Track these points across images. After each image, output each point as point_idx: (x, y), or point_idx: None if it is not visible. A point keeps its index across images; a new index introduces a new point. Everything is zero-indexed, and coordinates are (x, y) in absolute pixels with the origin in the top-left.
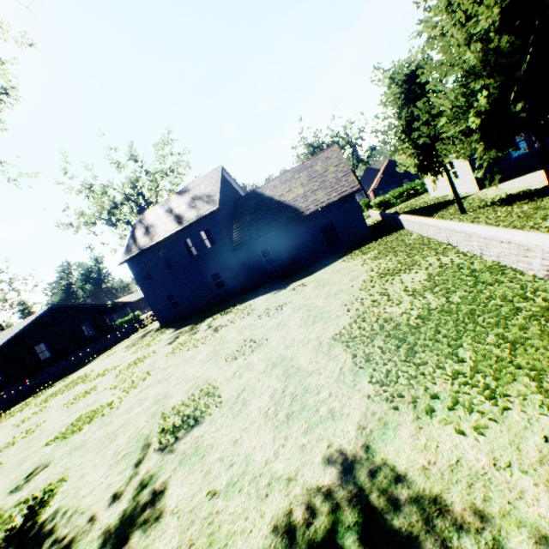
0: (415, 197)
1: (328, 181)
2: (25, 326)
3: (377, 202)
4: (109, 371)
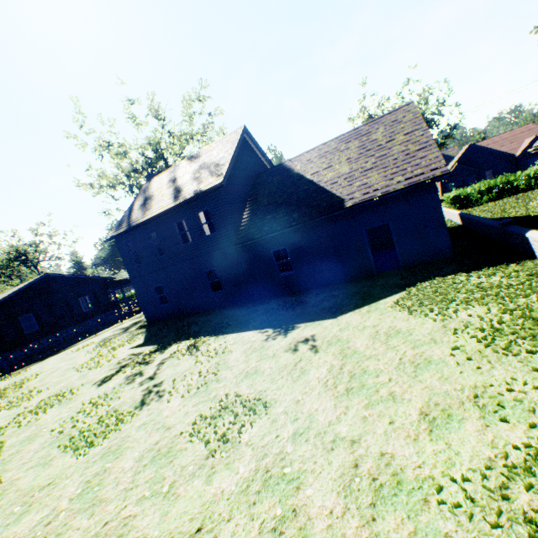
0: (512, 195)
1: (390, 156)
2: (10, 294)
3: (453, 196)
4: (22, 401)
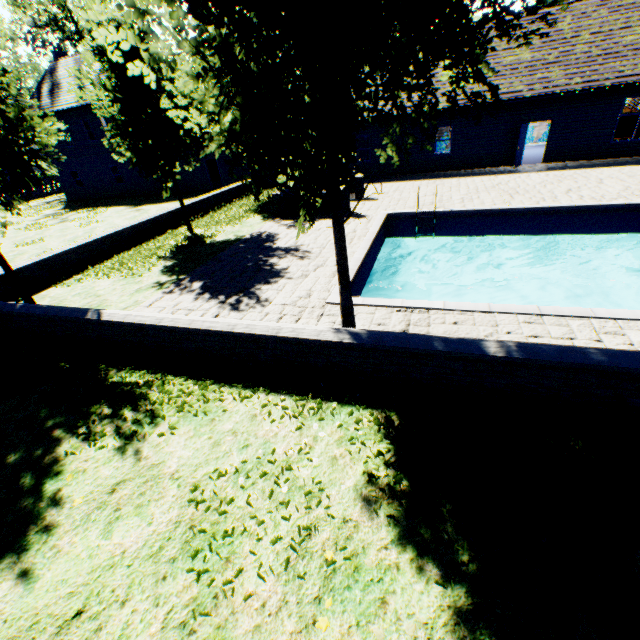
0: None
1: None
2: None
3: None
4: None
